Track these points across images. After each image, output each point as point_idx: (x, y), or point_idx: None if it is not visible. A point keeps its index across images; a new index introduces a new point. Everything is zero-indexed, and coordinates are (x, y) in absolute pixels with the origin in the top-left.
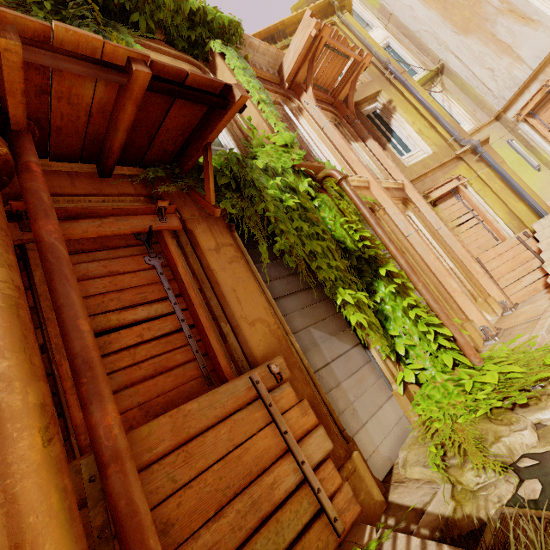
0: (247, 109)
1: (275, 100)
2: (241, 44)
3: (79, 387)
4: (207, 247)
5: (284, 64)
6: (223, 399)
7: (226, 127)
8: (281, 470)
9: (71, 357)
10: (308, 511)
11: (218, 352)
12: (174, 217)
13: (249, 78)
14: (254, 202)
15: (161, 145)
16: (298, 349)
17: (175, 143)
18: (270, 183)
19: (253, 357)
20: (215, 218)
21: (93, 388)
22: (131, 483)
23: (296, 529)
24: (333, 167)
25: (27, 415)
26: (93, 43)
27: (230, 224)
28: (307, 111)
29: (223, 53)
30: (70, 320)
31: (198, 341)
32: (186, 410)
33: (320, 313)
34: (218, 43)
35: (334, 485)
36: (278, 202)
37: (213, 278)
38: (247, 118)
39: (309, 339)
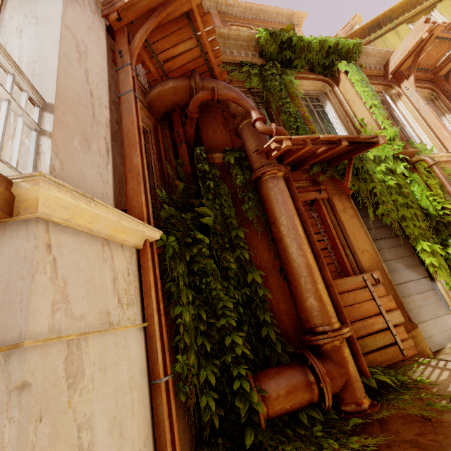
0: (360, 111)
1: (378, 90)
2: (358, 57)
3: (318, 262)
4: (339, 208)
5: (391, 61)
6: (350, 282)
7: (343, 124)
8: (376, 320)
9: (314, 252)
10: (389, 341)
11: (346, 262)
12: (325, 193)
13: (365, 89)
14: (366, 182)
15: (325, 157)
16: (386, 270)
17: (332, 156)
18: (377, 169)
19: (362, 268)
20: (342, 192)
21: (323, 263)
22: (337, 294)
23: (383, 344)
24: (425, 148)
25: (316, 266)
26: (330, 137)
27: (348, 194)
28: (405, 95)
29: (345, 69)
30: (313, 239)
31: (334, 255)
32: (335, 282)
33: (400, 253)
34: (343, 63)
35: (403, 337)
36: (382, 183)
37: (342, 225)
38: (360, 119)
39: (392, 267)
